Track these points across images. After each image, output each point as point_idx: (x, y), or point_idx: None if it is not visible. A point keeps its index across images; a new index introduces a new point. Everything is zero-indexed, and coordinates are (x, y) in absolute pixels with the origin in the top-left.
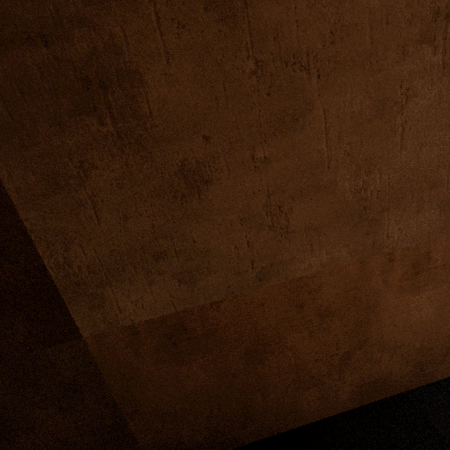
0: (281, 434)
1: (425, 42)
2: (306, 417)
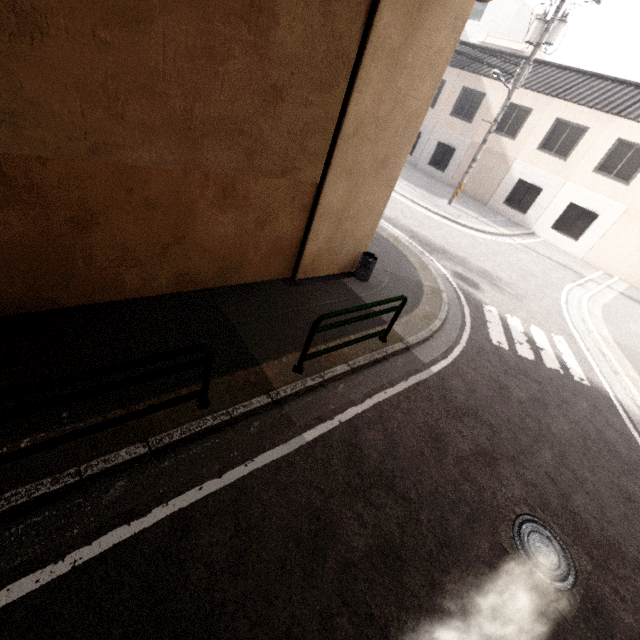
0: (102, 303)
1: (243, 20)
2: (128, 293)
